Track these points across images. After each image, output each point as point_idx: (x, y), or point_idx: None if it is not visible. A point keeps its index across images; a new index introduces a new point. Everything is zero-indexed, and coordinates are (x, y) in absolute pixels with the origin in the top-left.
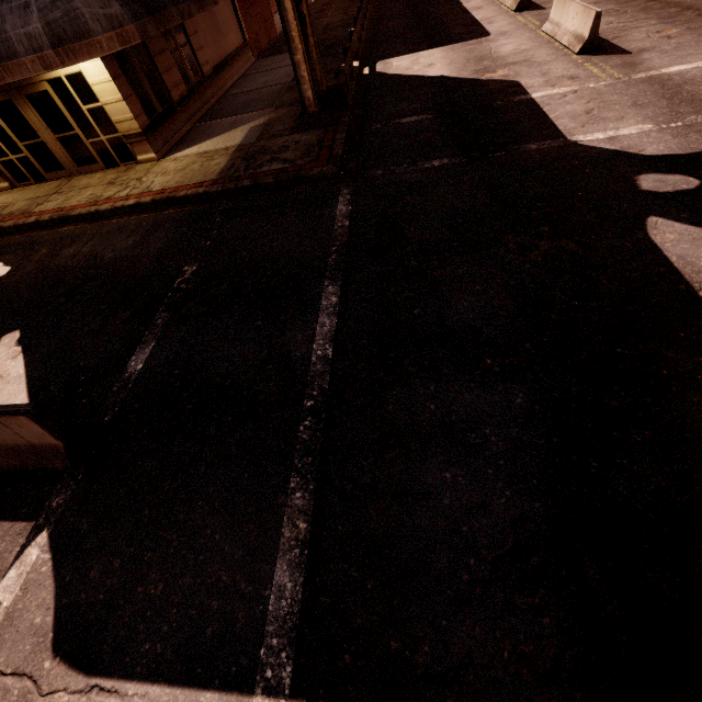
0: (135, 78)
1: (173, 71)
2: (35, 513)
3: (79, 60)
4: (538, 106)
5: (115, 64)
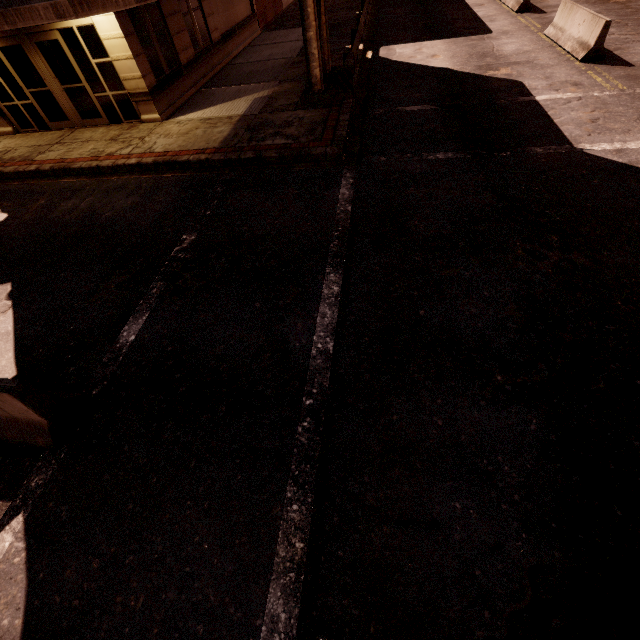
0: (146, 37)
1: (184, 34)
2: (12, 492)
3: (93, 13)
4: (542, 109)
5: (128, 20)
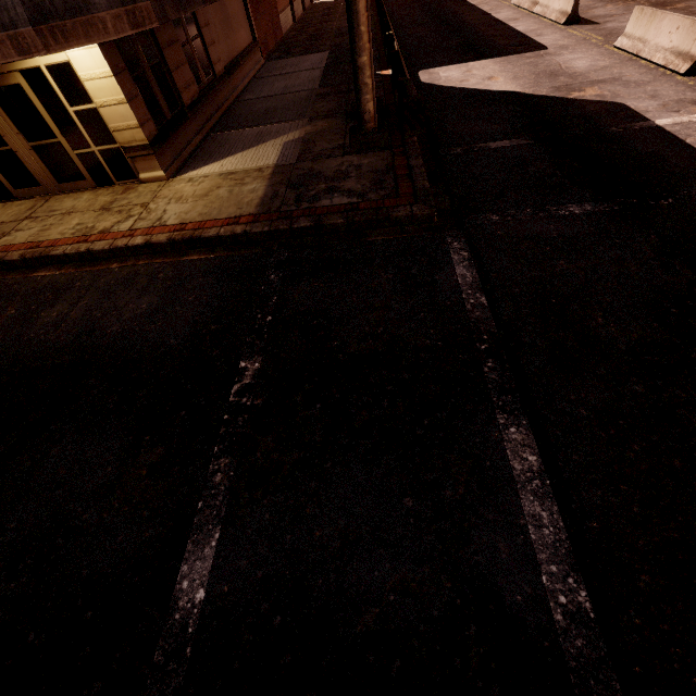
0: (140, 74)
1: (184, 69)
2: None
3: (71, 45)
4: (675, 137)
5: (117, 54)
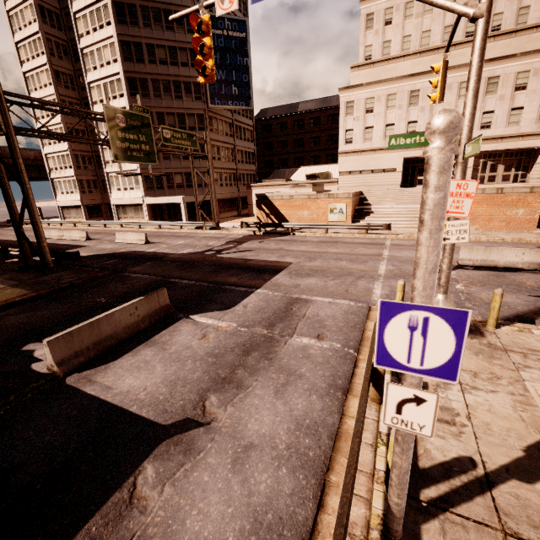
0: None
1: None
2: (180, 318)
3: None
4: (156, 252)
5: None
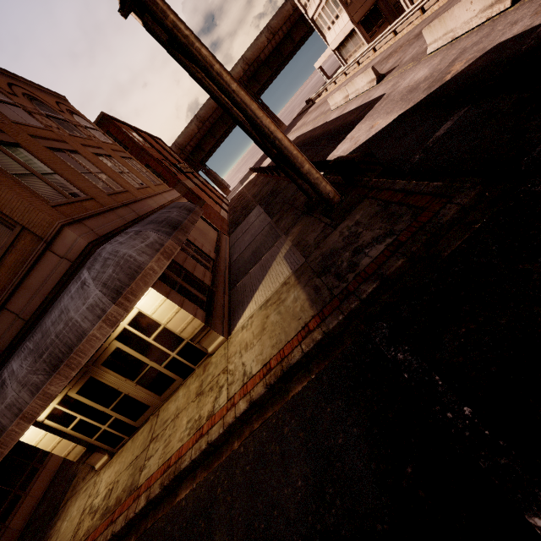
0: (179, 287)
1: (197, 267)
2: None
3: (139, 297)
4: None
5: (163, 285)
